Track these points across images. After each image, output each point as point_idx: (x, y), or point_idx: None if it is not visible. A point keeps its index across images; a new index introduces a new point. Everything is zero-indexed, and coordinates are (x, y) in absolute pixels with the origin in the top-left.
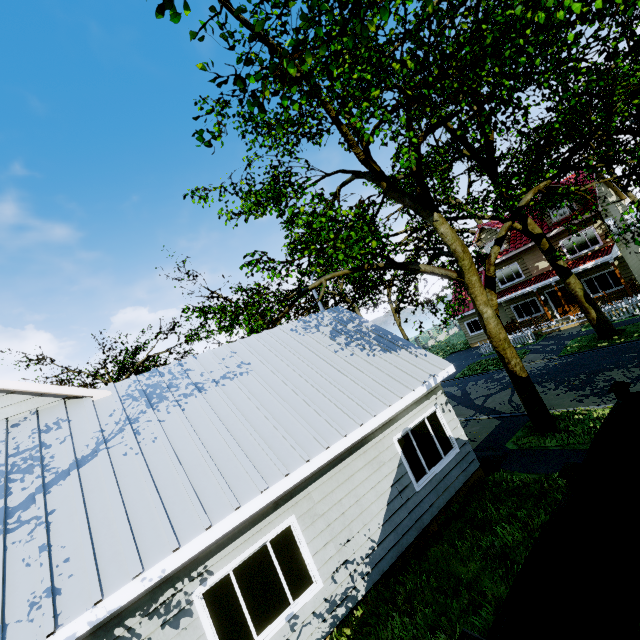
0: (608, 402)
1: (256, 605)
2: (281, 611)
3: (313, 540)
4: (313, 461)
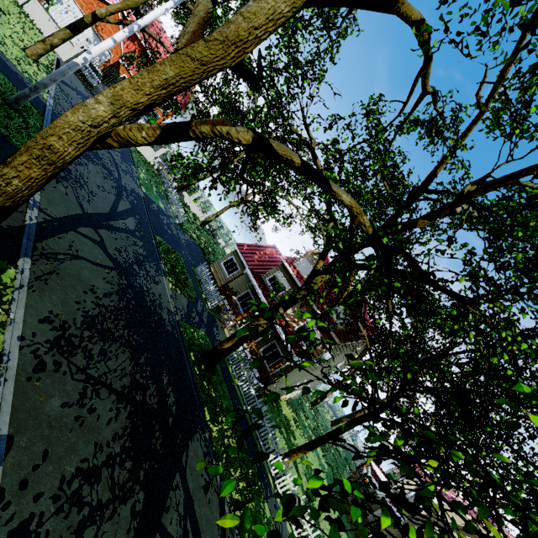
0: (28, 350)
1: None
2: None
3: None
4: None
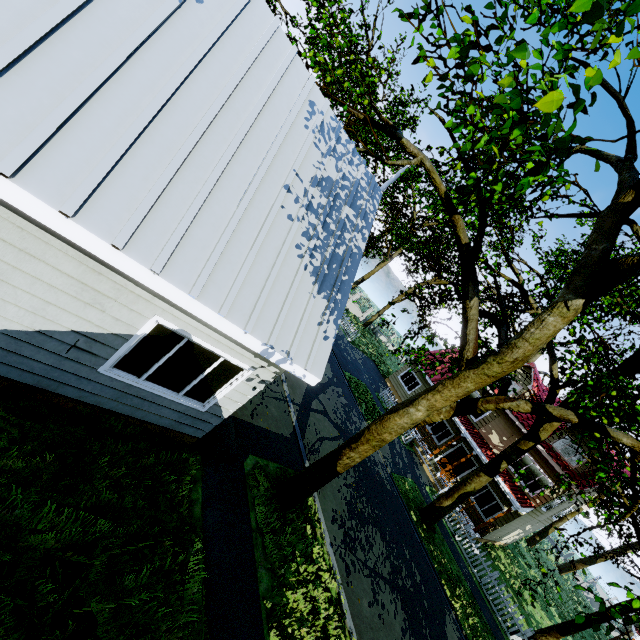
0: (338, 555)
1: None
2: None
3: None
4: None
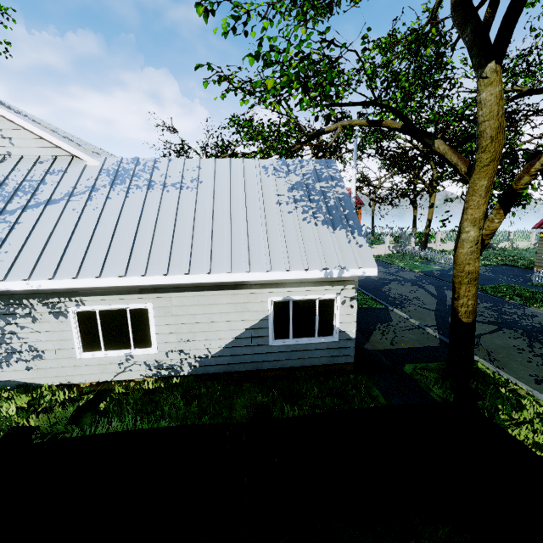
0: None
1: (109, 336)
2: (124, 348)
3: (161, 326)
4: (169, 277)
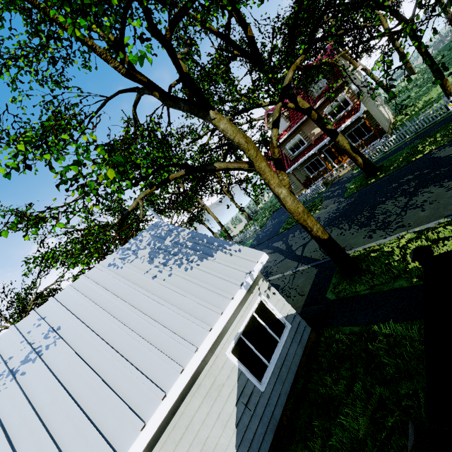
0: (391, 234)
1: None
2: None
3: None
4: None
